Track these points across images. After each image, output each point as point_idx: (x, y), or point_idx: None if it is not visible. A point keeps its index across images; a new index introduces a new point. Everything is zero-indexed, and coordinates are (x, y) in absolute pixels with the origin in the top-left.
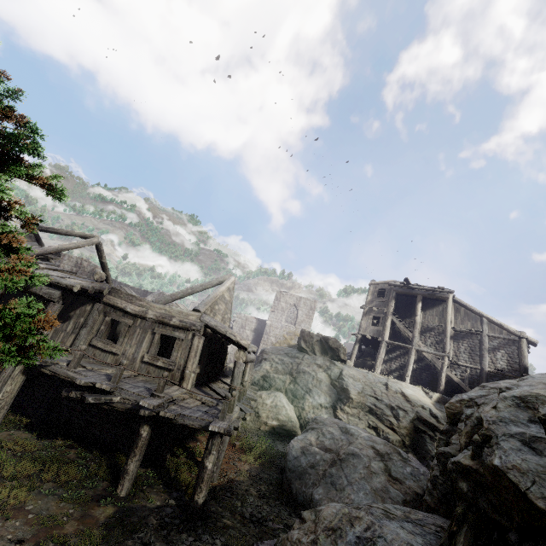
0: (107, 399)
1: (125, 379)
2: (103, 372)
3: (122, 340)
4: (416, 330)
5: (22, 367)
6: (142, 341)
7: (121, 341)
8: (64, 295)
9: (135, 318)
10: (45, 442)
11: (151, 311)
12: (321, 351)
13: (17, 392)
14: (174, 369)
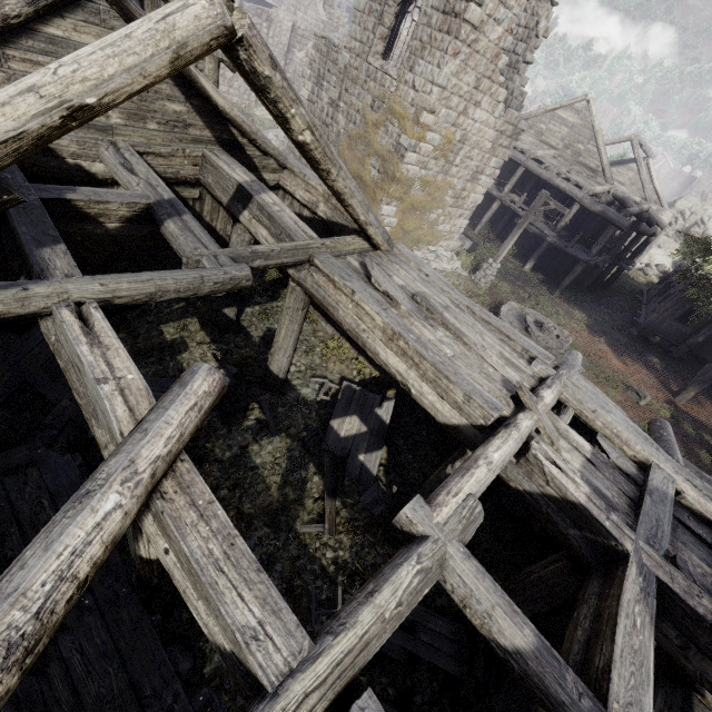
0: None
1: None
2: None
3: None
4: None
5: None
6: None
7: None
8: None
9: None
10: None
11: None
12: None
13: None
14: None
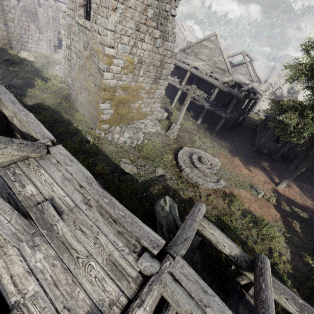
0: None
1: None
2: None
3: None
4: None
5: None
6: None
7: None
8: None
9: None
10: None
11: None
12: None
13: None
14: None
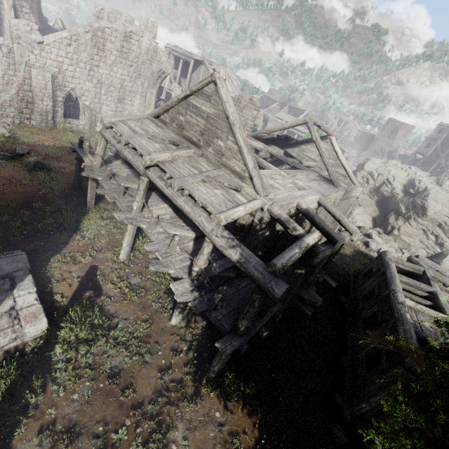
0: None
1: None
2: None
3: None
4: (445, 153)
5: None
6: None
7: None
8: None
9: None
10: None
11: None
12: (386, 156)
13: None
14: None
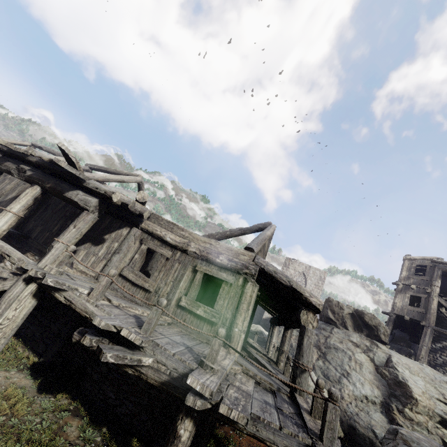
0: (134, 360)
1: (158, 326)
2: (131, 311)
3: (156, 275)
4: None
5: (34, 287)
6: (180, 279)
7: (155, 276)
8: (101, 206)
9: (174, 250)
10: (45, 399)
11: (193, 244)
12: (353, 326)
13: (22, 320)
14: (218, 323)
